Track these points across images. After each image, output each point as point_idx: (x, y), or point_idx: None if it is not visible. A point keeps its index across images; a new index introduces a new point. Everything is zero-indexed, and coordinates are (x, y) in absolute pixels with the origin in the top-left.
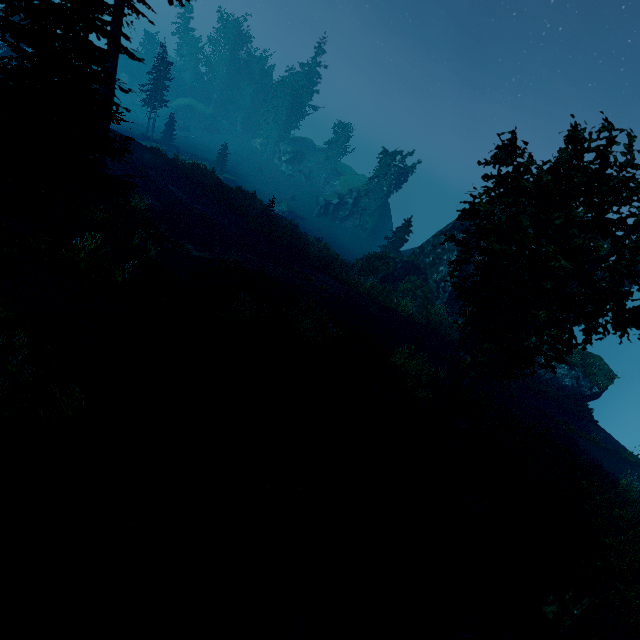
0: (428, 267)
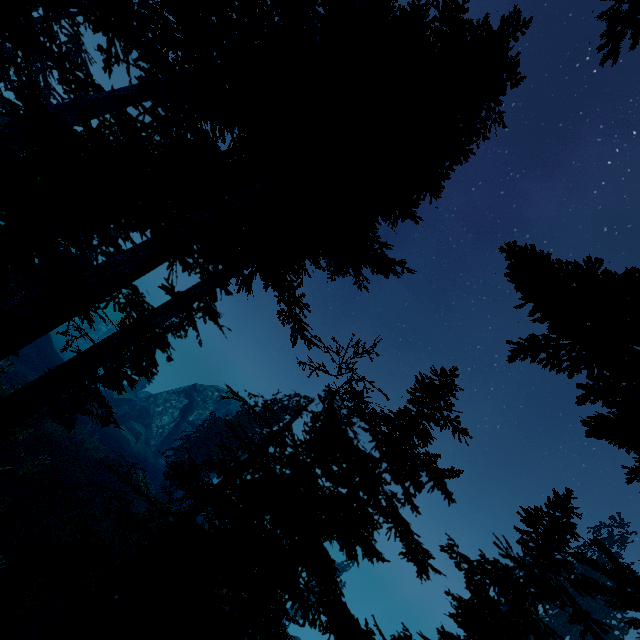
0: (156, 414)
